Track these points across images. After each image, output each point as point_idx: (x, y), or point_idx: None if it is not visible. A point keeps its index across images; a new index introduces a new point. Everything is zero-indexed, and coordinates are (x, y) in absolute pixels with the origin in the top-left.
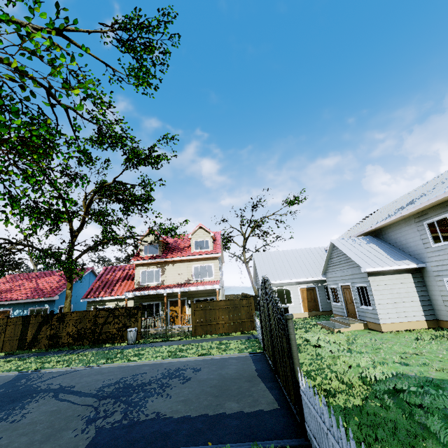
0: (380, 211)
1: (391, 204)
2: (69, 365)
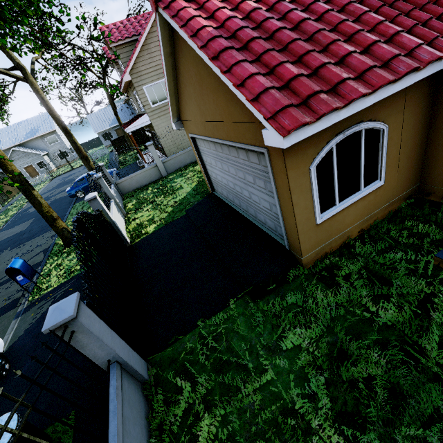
0: None
1: (0, 133)
2: None
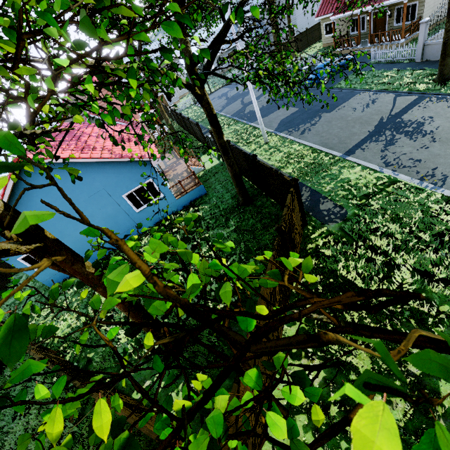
0: None
1: None
2: None
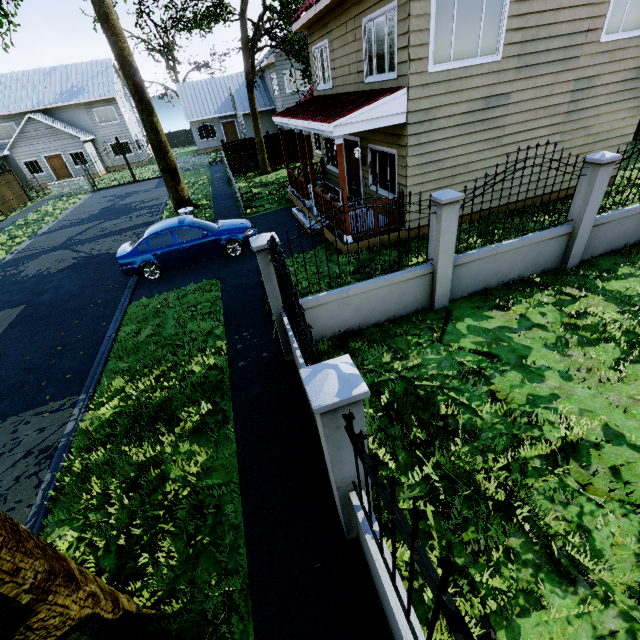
0: (2, 86)
1: (13, 80)
2: (37, 229)
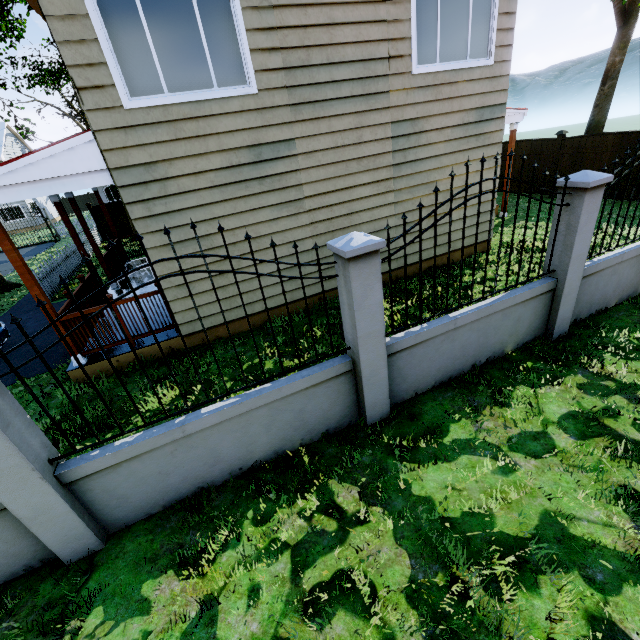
0: None
1: None
2: None
